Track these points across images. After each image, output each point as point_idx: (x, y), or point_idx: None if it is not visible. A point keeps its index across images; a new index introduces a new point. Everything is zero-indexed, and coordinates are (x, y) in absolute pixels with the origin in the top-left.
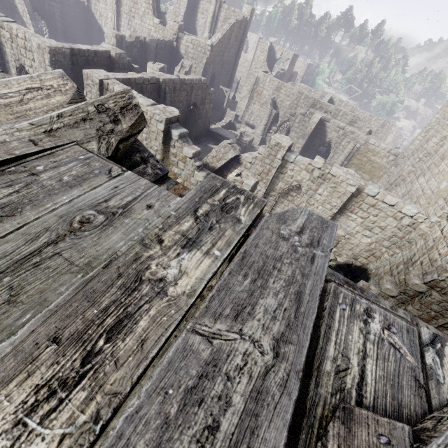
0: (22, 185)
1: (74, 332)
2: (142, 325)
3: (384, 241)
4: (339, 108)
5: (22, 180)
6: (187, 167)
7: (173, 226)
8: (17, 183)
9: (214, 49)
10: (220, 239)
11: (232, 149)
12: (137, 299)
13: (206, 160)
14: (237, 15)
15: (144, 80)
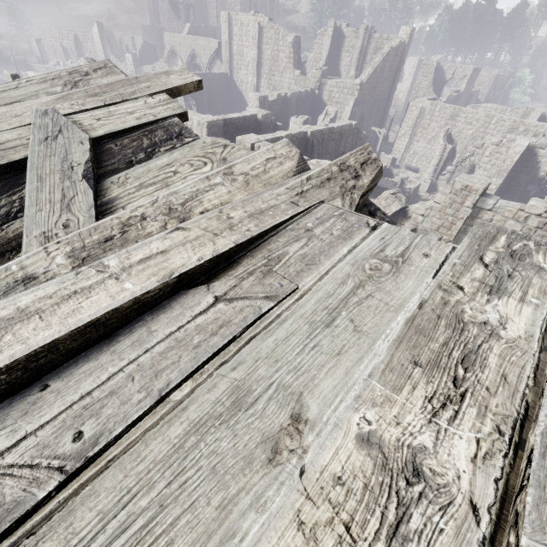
0: (306, 240)
1: (430, 359)
2: (494, 361)
3: None
4: None
5: (304, 236)
6: None
7: (465, 274)
8: (301, 238)
9: (364, 87)
10: (530, 287)
11: (397, 200)
12: (472, 338)
13: None
14: (392, 42)
15: (292, 136)
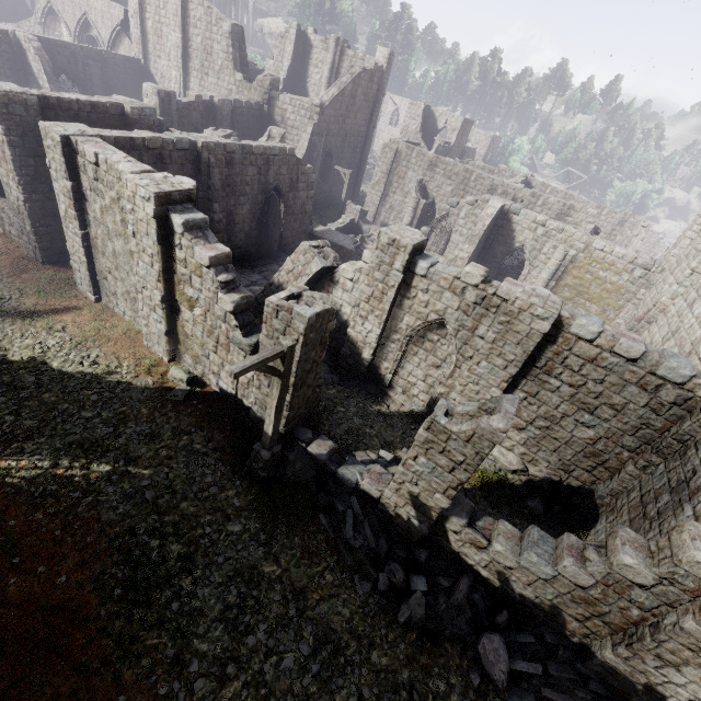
0: None
1: None
2: None
3: (624, 437)
4: (537, 193)
5: None
6: (206, 285)
7: None
8: None
9: (326, 111)
10: None
11: (317, 256)
12: None
13: (278, 278)
14: (366, 63)
15: (164, 142)
